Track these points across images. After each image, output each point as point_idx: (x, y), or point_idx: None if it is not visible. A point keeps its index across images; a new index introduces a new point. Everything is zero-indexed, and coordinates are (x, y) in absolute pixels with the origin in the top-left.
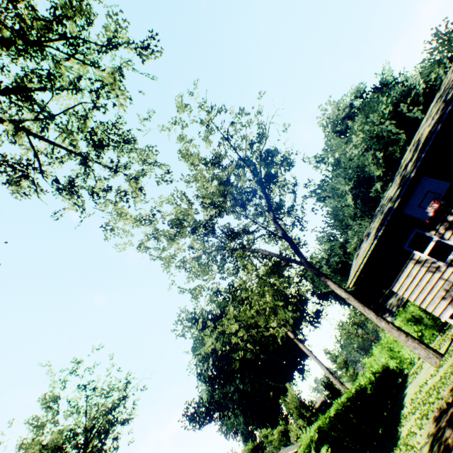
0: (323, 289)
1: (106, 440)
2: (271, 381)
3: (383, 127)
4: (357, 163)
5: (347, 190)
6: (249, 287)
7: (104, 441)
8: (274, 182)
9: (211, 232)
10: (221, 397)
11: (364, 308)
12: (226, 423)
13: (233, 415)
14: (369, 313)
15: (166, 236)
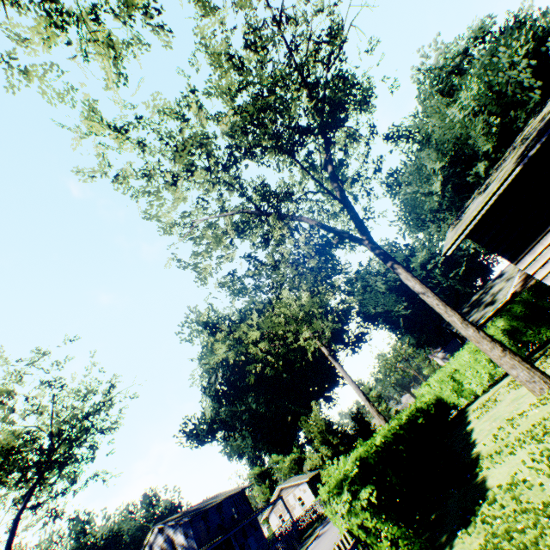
0: (372, 310)
1: (80, 449)
2: (291, 404)
3: (514, 73)
4: (458, 132)
5: (437, 170)
6: (280, 271)
7: (75, 449)
8: (341, 119)
9: (232, 162)
10: (227, 415)
11: (445, 308)
12: (231, 445)
13: (241, 437)
14: (453, 315)
15: (163, 171)
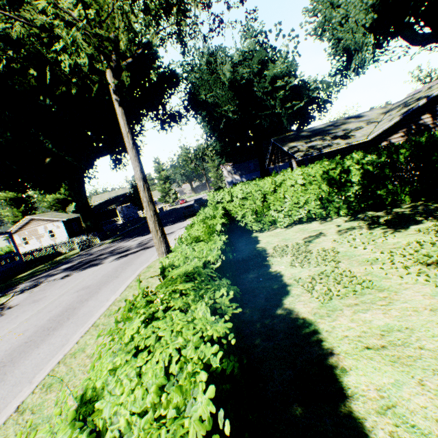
0: (203, 96)
1: None
2: (53, 146)
3: None
4: None
5: None
6: None
7: None
8: None
9: None
10: None
11: None
12: None
13: None
14: None
15: None
